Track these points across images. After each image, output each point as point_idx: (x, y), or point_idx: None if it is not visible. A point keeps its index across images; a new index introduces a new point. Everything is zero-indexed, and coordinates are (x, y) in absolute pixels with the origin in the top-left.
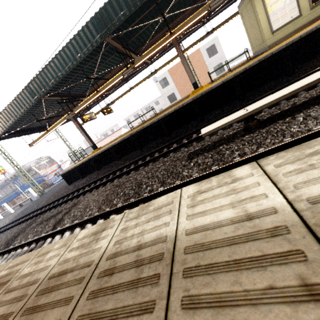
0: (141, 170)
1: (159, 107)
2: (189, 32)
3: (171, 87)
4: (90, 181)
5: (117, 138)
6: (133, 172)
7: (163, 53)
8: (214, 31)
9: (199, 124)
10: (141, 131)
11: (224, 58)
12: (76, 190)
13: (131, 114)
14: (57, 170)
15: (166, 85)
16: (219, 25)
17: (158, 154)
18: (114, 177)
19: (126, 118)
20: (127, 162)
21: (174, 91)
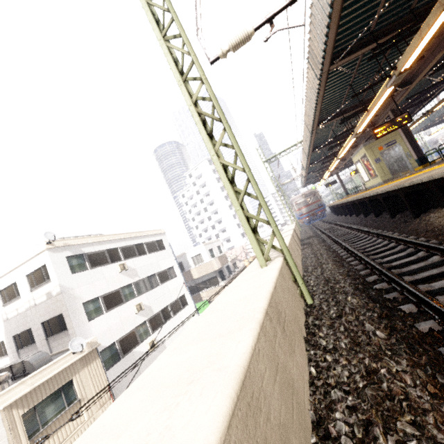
0: None
1: None
2: None
3: None
4: None
5: None
6: None
7: None
8: None
9: None
10: None
11: None
12: None
13: None
14: None
15: None
16: None
17: None
18: None
19: None
20: None
21: None
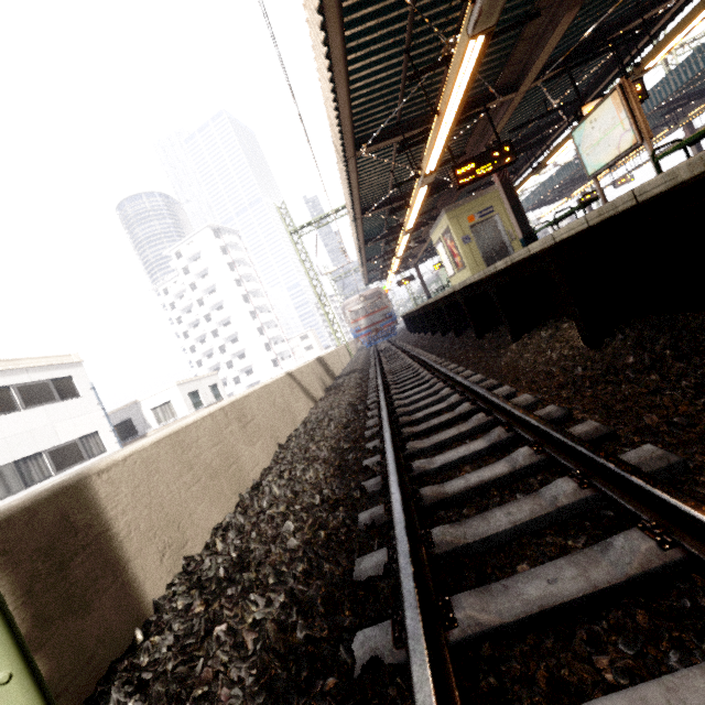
0: None
1: None
2: None
3: None
4: None
5: None
6: None
7: None
8: None
9: None
10: None
11: None
12: None
13: None
14: None
15: None
16: None
17: None
18: None
19: None
20: None
21: None
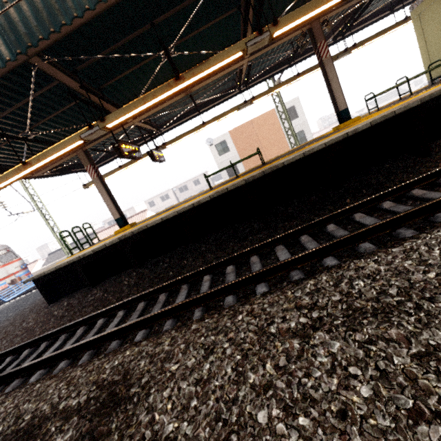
0: (432, 243)
1: (199, 188)
2: (305, 54)
3: (232, 155)
4: (120, 295)
5: (171, 207)
6: (337, 261)
7: (259, 79)
8: (356, 48)
9: (424, 161)
10: (272, 173)
11: (306, 125)
12: (81, 321)
13: (157, 195)
14: (19, 274)
15: (225, 152)
16: (363, 40)
17: (367, 216)
18: (247, 277)
19: (149, 199)
20: (232, 246)
21: (236, 160)
